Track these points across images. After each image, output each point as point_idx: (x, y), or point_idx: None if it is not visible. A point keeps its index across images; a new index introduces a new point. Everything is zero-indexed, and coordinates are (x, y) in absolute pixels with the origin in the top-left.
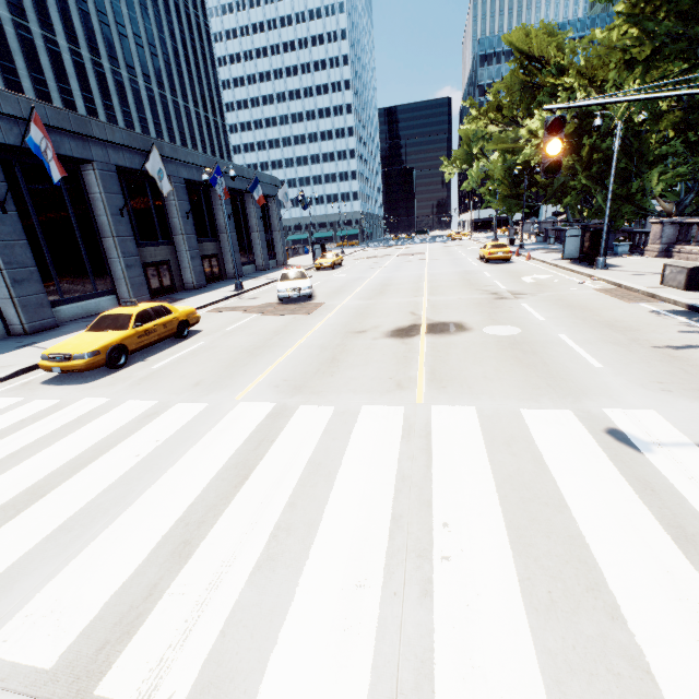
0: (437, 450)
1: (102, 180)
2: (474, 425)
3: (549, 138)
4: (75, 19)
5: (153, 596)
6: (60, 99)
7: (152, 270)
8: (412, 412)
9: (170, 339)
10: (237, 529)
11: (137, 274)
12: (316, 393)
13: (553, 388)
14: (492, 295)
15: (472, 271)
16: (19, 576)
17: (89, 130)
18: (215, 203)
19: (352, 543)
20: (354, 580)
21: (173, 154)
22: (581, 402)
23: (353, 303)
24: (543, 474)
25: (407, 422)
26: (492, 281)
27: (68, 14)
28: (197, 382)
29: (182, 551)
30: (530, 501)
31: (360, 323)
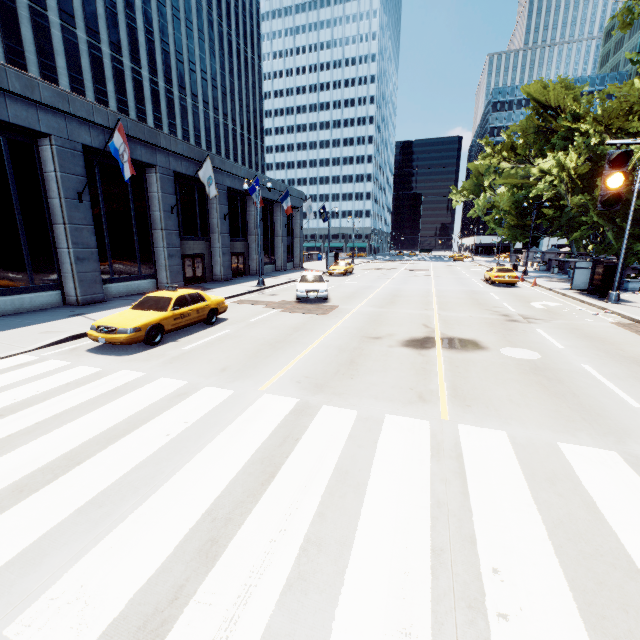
0: (472, 476)
1: (161, 182)
2: (508, 453)
3: (611, 171)
4: (158, 56)
5: (178, 601)
6: (136, 117)
7: (188, 261)
8: (438, 428)
9: (200, 323)
10: (265, 534)
11: (176, 263)
12: (337, 394)
13: (589, 423)
14: (502, 316)
15: (478, 291)
16: (49, 548)
17: (157, 141)
18: (249, 209)
19: (390, 575)
20: (397, 625)
21: (221, 165)
22: (626, 444)
23: (366, 309)
24: (600, 525)
25: (435, 438)
26: (500, 303)
27: (153, 53)
28: (223, 368)
29: (209, 550)
30: (592, 558)
31: (375, 329)
